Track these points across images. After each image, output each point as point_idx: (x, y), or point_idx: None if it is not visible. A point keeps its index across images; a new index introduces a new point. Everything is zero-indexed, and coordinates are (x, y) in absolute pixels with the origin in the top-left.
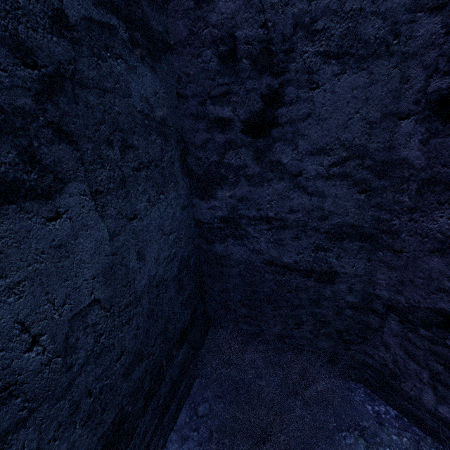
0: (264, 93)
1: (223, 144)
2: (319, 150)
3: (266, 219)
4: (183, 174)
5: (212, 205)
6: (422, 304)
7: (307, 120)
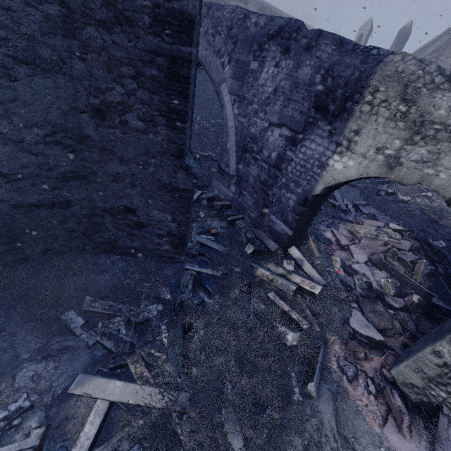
0: None
1: None
2: (33, 125)
3: (2, 175)
4: None
5: None
6: (116, 205)
7: (15, 103)
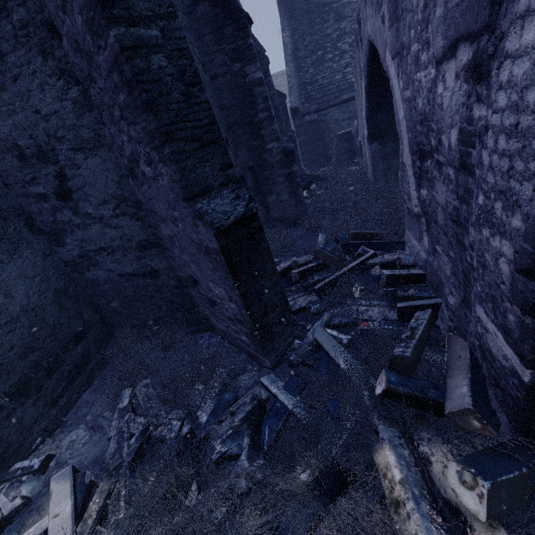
0: (55, 175)
1: (51, 209)
2: (103, 202)
3: (103, 249)
4: (36, 234)
5: (68, 249)
6: (187, 274)
7: (87, 186)
